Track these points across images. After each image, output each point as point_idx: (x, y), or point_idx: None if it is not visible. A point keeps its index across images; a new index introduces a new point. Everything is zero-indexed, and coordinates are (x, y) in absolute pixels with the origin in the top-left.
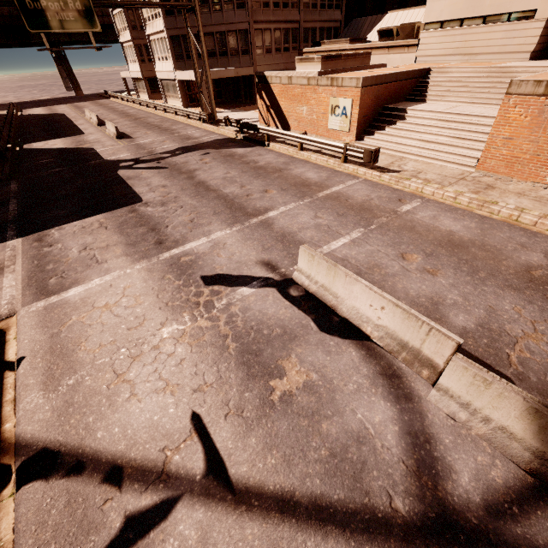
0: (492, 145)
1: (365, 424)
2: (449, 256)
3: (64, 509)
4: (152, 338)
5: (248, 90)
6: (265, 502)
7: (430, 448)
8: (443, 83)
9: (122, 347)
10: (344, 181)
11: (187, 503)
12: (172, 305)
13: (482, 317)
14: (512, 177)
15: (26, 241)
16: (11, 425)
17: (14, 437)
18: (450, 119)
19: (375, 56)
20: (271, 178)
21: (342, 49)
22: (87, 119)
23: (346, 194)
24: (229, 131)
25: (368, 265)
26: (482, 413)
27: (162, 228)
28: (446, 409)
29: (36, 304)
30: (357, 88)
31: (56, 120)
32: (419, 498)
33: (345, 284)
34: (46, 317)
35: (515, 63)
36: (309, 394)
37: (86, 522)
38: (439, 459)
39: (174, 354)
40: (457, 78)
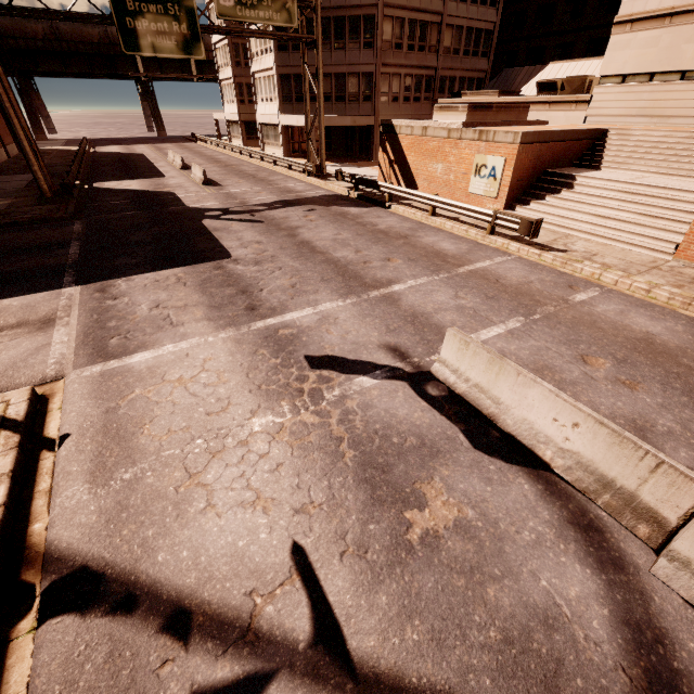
0: None
1: (554, 597)
2: (652, 366)
3: (104, 665)
4: (239, 430)
5: (365, 143)
6: None
7: (665, 652)
8: (626, 148)
9: (197, 436)
10: (492, 257)
11: (285, 686)
12: (266, 389)
13: None
14: None
15: (86, 290)
16: (42, 527)
17: (44, 545)
18: (637, 191)
19: (531, 113)
20: (395, 245)
21: (489, 102)
22: (169, 161)
23: (495, 273)
24: (340, 187)
25: (535, 365)
26: None
27: (255, 291)
28: (685, 592)
29: (91, 368)
30: (513, 145)
31: (133, 160)
32: None
33: (515, 386)
34: (102, 385)
35: None
36: (464, 538)
37: (134, 692)
38: (683, 674)
39: (268, 455)
40: (645, 143)
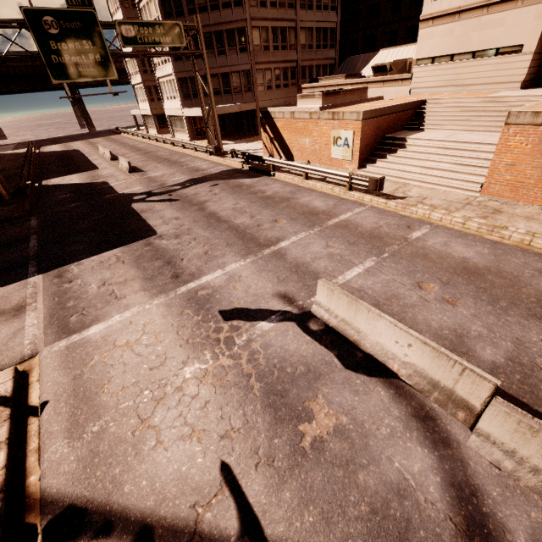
0: (495, 171)
1: (404, 474)
2: (467, 284)
3: None
4: (175, 379)
5: (251, 123)
6: None
7: (477, 502)
8: (440, 113)
9: (145, 389)
10: (351, 209)
11: None
12: (192, 342)
13: (510, 350)
14: (518, 201)
15: (47, 277)
16: (36, 478)
17: (40, 492)
18: (450, 146)
19: (371, 90)
20: (280, 208)
21: (339, 84)
22: (101, 154)
23: (354, 222)
24: (236, 162)
25: (385, 295)
26: (530, 463)
27: (177, 261)
28: (489, 457)
29: (58, 343)
30: (358, 121)
31: (71, 156)
32: None
33: (368, 319)
34: (68, 357)
35: (507, 93)
36: (341, 439)
37: None
38: (489, 515)
39: (198, 395)
40: (453, 108)
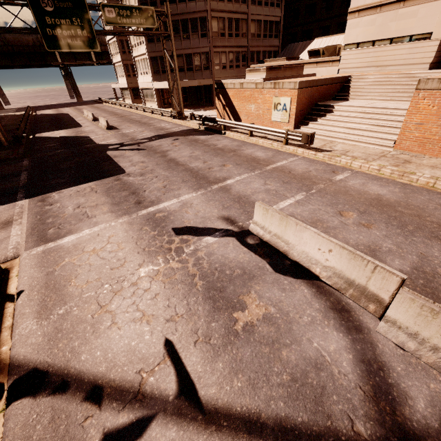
0: (406, 129)
1: (321, 352)
2: (380, 213)
3: (48, 424)
4: (131, 276)
5: (208, 95)
6: (233, 422)
7: (384, 375)
8: (362, 86)
9: (105, 283)
10: (287, 158)
11: (161, 422)
12: (148, 250)
13: (415, 261)
14: (424, 154)
15: (32, 201)
16: (7, 348)
17: (9, 359)
18: (370, 111)
19: (306, 69)
20: (228, 156)
21: (281, 64)
22: (85, 117)
23: (289, 167)
24: (194, 124)
25: (312, 220)
26: (430, 343)
27: (140, 192)
28: (395, 339)
29: (36, 248)
30: (295, 89)
31: (61, 117)
32: (380, 423)
33: (296, 232)
34: (44, 259)
35: (418, 71)
36: (268, 325)
37: (68, 438)
38: (394, 385)
39: (149, 289)
40: (373, 82)
